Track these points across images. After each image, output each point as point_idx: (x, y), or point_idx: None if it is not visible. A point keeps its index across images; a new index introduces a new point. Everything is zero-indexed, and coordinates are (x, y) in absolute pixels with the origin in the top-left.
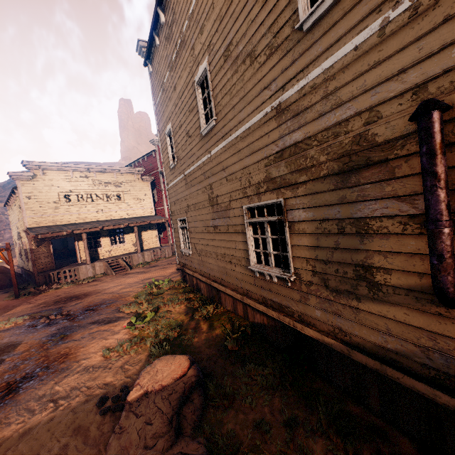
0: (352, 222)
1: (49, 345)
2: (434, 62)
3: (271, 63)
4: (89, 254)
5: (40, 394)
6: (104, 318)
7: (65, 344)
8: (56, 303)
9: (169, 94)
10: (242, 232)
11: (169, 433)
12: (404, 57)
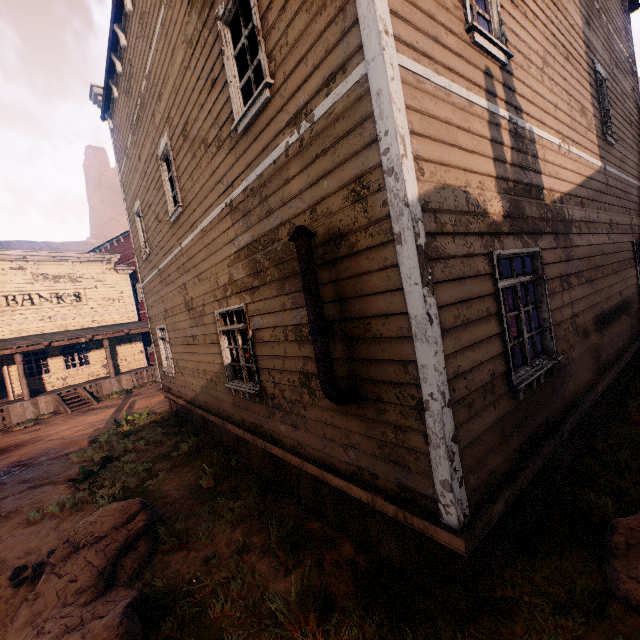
0: (292, 329)
1: None
2: (316, 189)
3: (221, 157)
4: (29, 384)
5: None
6: (41, 474)
7: None
8: None
9: (134, 164)
10: (218, 342)
11: (97, 585)
12: (301, 180)
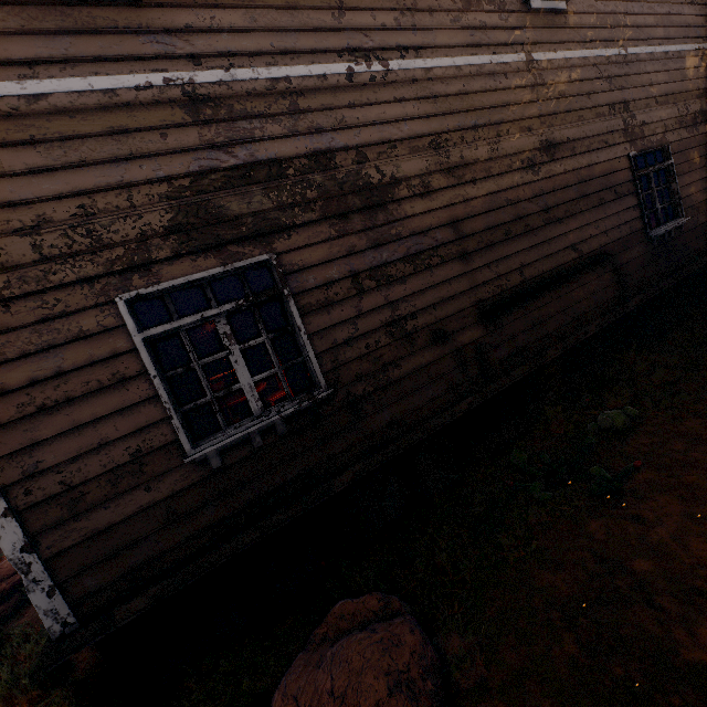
0: None
1: None
2: None
3: None
4: None
5: None
6: None
7: None
8: None
9: None
10: None
11: None
12: None
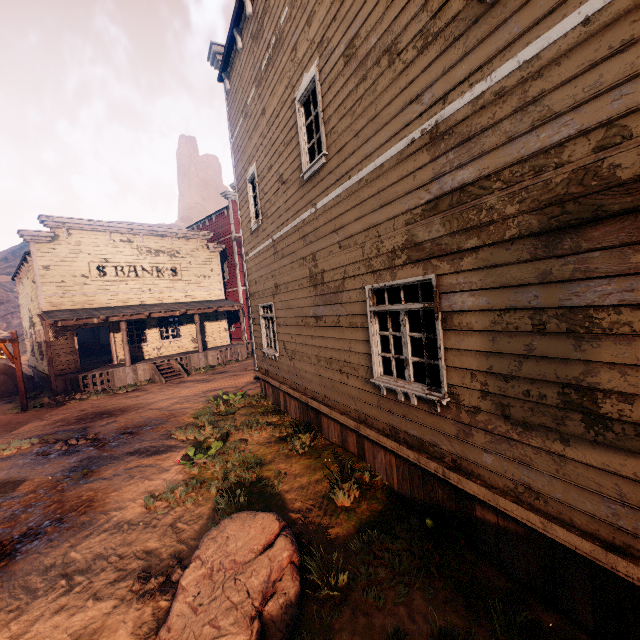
0: (560, 313)
1: (65, 484)
2: None
3: (426, 60)
4: (130, 351)
5: (46, 564)
6: (147, 447)
7: (88, 484)
8: (79, 422)
9: (254, 121)
10: (362, 326)
11: None
12: None
